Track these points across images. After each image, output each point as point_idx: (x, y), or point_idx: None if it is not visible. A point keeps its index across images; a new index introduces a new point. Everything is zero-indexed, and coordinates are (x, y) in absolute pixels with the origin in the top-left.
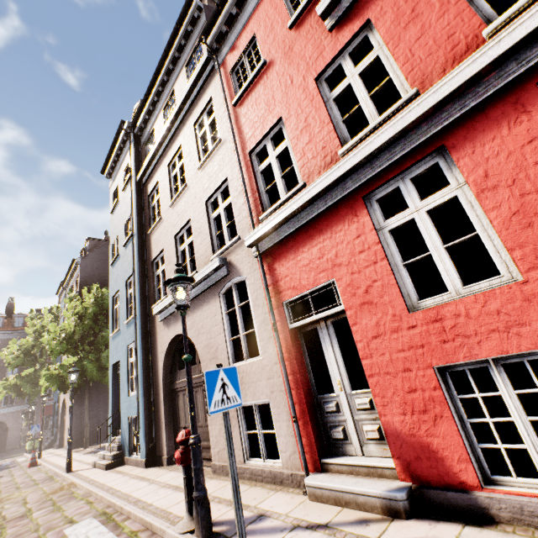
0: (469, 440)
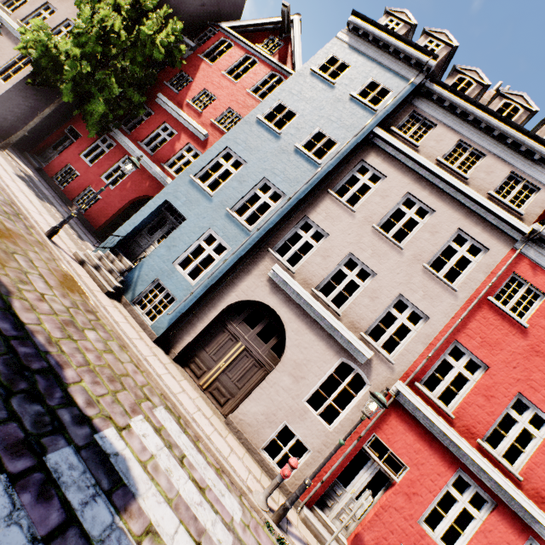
0: None
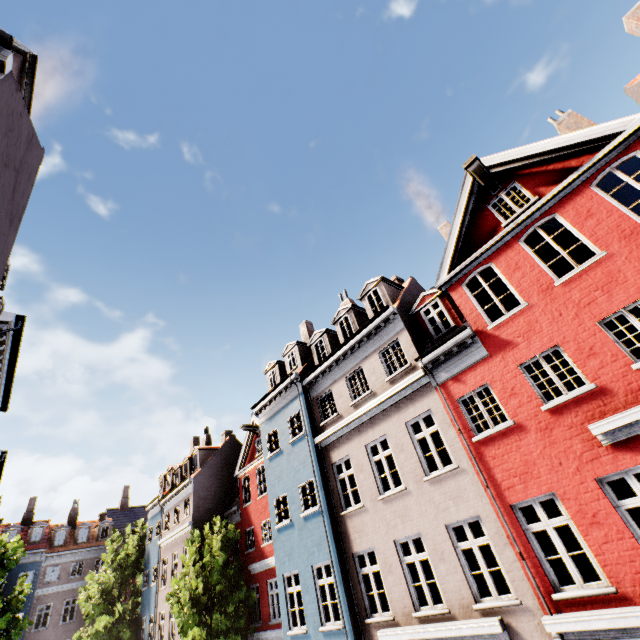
0: None
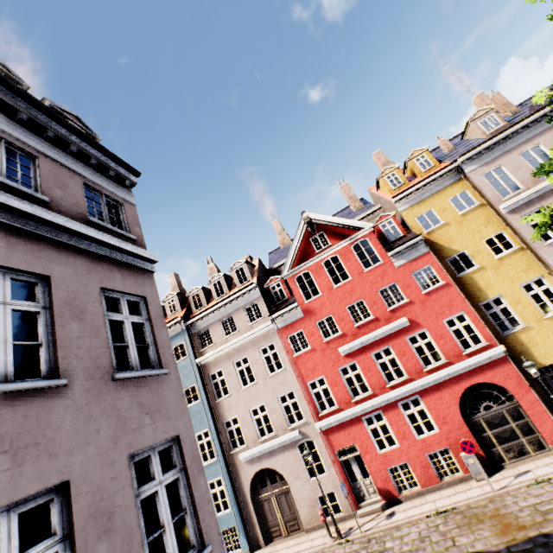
0: (395, 485)
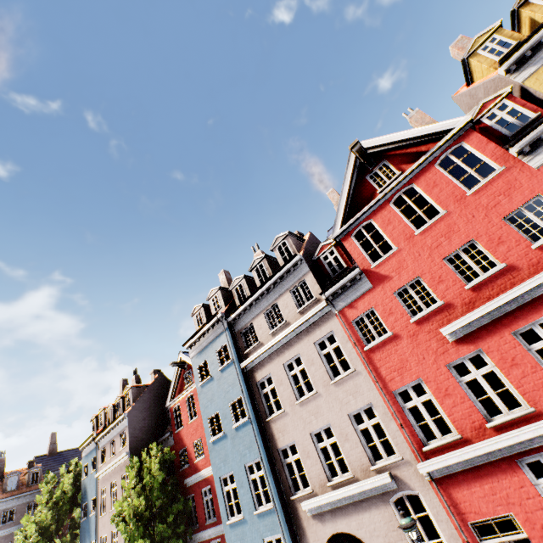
0: None
